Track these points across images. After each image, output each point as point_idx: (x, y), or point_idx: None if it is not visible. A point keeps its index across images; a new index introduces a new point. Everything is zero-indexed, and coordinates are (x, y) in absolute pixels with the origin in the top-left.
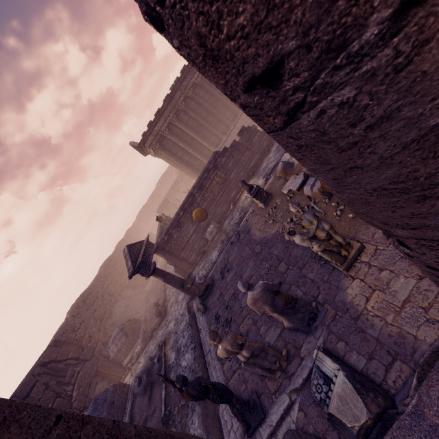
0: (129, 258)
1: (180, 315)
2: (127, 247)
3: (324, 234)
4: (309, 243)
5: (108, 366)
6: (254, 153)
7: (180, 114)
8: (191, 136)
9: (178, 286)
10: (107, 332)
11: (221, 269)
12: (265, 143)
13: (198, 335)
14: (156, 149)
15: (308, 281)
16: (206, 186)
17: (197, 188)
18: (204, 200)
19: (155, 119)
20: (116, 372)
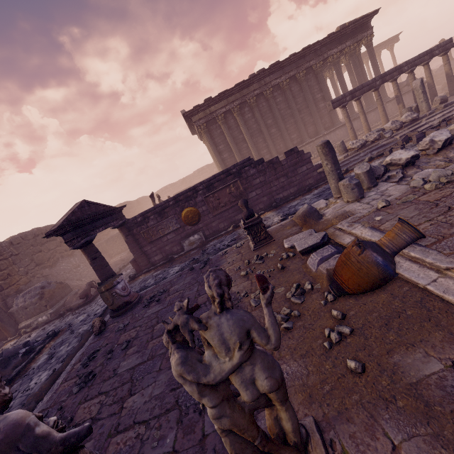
0: (68, 214)
1: (95, 313)
2: (83, 202)
3: (246, 395)
4: (194, 393)
5: (0, 318)
6: (291, 184)
7: (245, 108)
8: (244, 136)
9: (103, 280)
10: (33, 280)
11: (156, 292)
12: (311, 181)
13: (73, 357)
14: (201, 128)
15: (197, 431)
16: (216, 188)
17: (204, 185)
18: (204, 203)
19: (216, 97)
20: (5, 329)
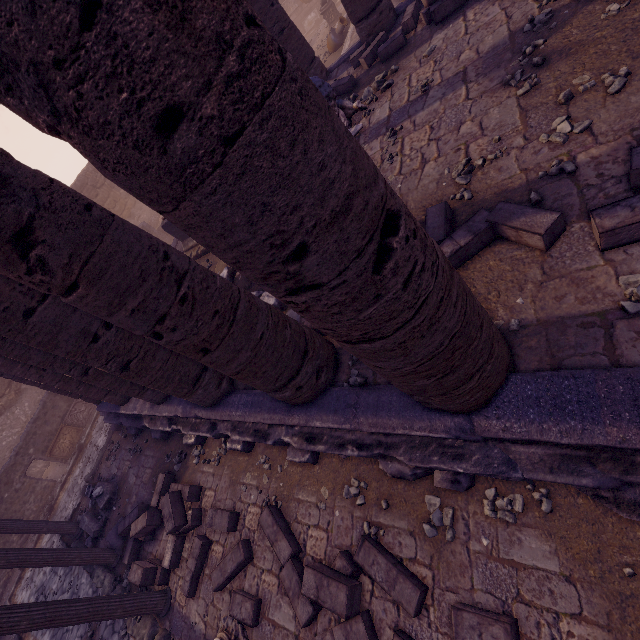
0: None
1: None
2: None
3: None
4: None
5: None
6: None
7: None
8: None
9: None
10: None
11: None
12: None
13: None
14: None
15: None
16: None
17: None
18: None
19: None
20: None
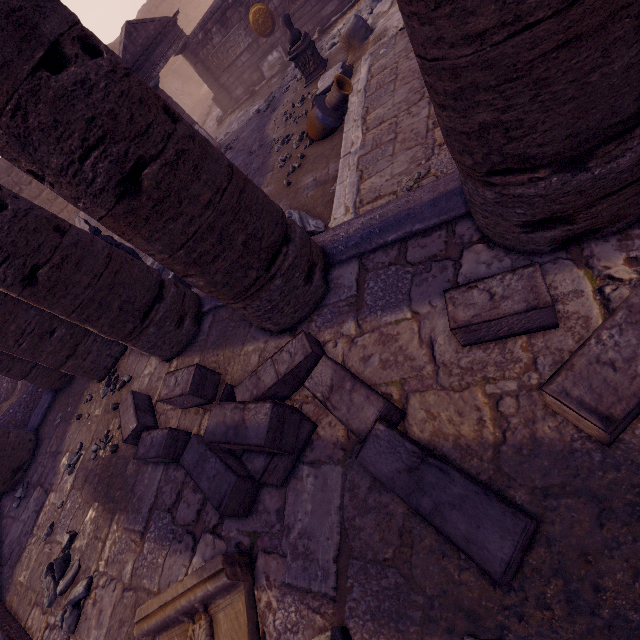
0: (121, 54)
1: None
2: (127, 26)
3: None
4: None
5: None
6: None
7: None
8: None
9: None
10: None
11: (231, 141)
12: None
13: None
14: None
15: None
16: None
17: None
18: None
19: None
20: None
